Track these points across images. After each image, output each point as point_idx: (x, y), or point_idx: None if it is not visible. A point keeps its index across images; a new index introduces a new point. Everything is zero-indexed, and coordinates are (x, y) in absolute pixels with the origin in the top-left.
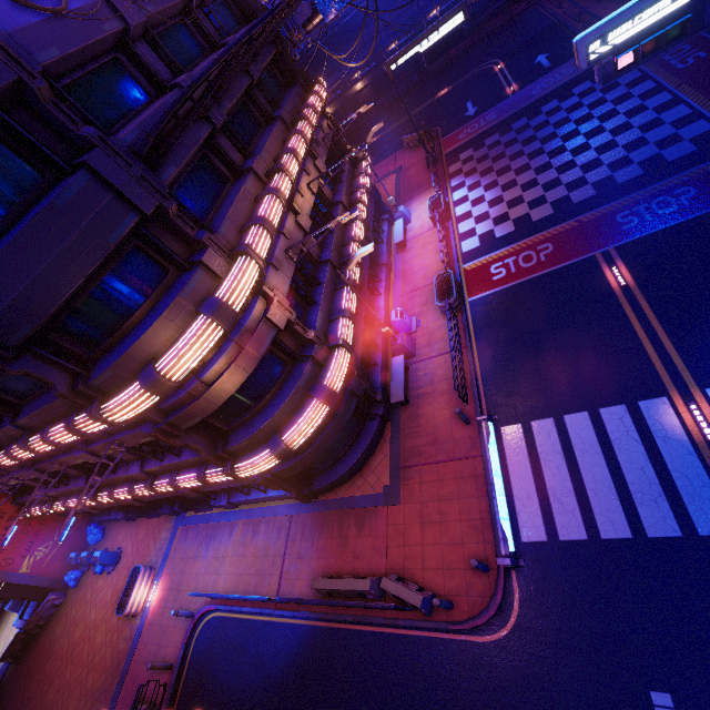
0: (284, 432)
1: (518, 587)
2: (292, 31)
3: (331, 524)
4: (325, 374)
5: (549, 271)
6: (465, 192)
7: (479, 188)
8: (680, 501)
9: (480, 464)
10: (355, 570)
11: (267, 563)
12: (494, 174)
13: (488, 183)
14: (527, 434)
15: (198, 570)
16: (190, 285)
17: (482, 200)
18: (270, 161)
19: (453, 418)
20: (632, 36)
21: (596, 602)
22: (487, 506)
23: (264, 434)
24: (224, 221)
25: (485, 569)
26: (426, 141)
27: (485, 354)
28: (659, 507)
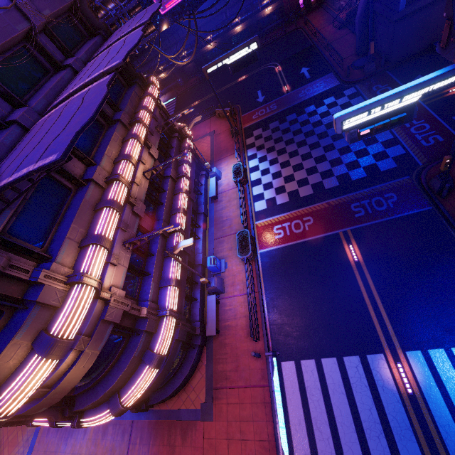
0: (122, 393)
1: None
2: None
3: (162, 432)
4: (156, 341)
5: (311, 239)
6: (257, 162)
7: (266, 161)
8: (393, 439)
9: (268, 393)
10: None
11: None
12: (275, 153)
13: (272, 159)
14: (298, 370)
15: None
16: (25, 326)
17: (268, 171)
18: (109, 164)
19: (249, 351)
20: (370, 119)
21: None
22: (272, 430)
23: (105, 397)
24: (63, 243)
25: None
26: (231, 120)
27: (270, 298)
28: (381, 442)
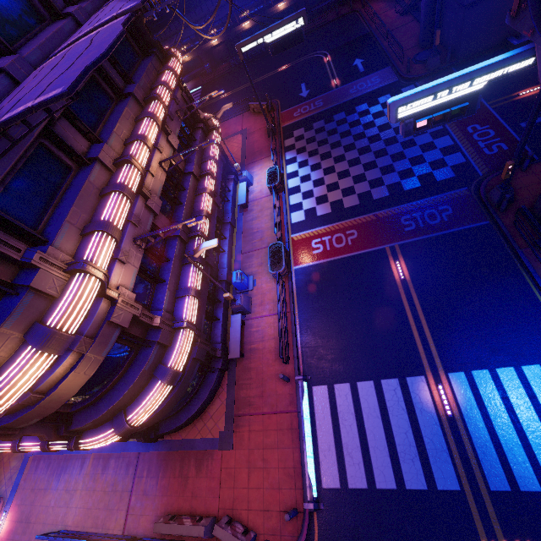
0: (129, 411)
1: (318, 526)
2: None
3: (174, 463)
4: (170, 355)
5: (354, 254)
6: (296, 167)
7: (307, 166)
8: (428, 462)
9: (296, 419)
10: (193, 509)
11: (116, 498)
12: (318, 157)
13: (314, 164)
14: (331, 395)
15: (48, 503)
16: (15, 313)
17: (308, 178)
18: (119, 145)
19: (277, 375)
20: (429, 107)
21: (370, 540)
22: (299, 457)
23: (109, 415)
24: (62, 226)
25: (295, 516)
26: (268, 115)
27: (304, 319)
28: (415, 465)
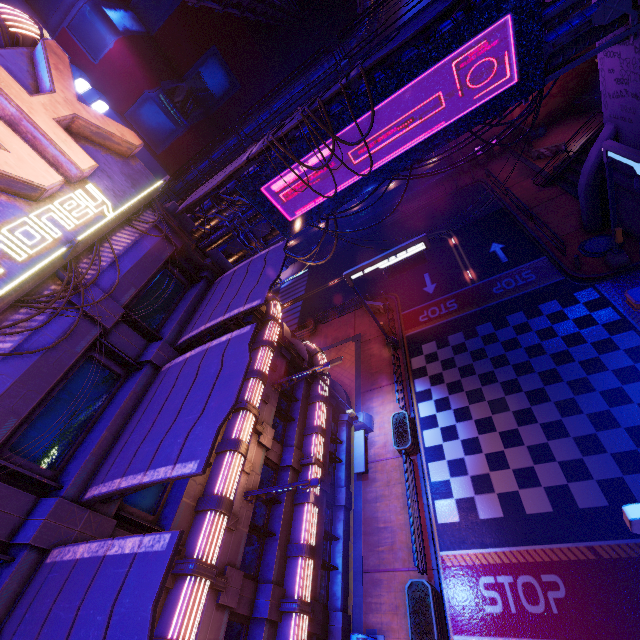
0: None
1: None
2: (251, 240)
3: None
4: None
5: None
6: (432, 409)
7: (449, 410)
8: None
9: None
10: None
11: None
12: (464, 396)
13: (459, 408)
14: None
15: None
16: None
17: (454, 434)
18: (188, 517)
19: None
20: None
21: None
22: None
23: None
24: None
25: None
26: (387, 330)
27: None
28: None
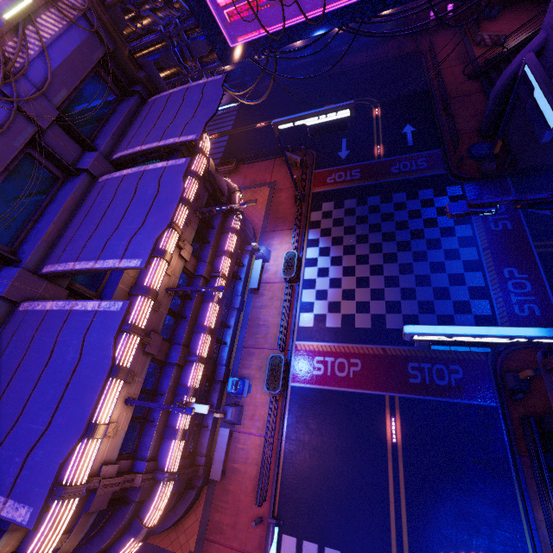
0: None
1: None
2: (187, 58)
3: None
4: (147, 509)
5: (352, 391)
6: (316, 254)
7: (328, 257)
8: None
9: None
10: None
11: None
12: (341, 249)
13: (335, 257)
14: (298, 551)
15: None
16: None
17: (326, 273)
18: (123, 298)
19: (252, 509)
20: (447, 339)
21: None
22: None
23: None
24: None
25: None
26: (298, 184)
27: (289, 451)
28: None
